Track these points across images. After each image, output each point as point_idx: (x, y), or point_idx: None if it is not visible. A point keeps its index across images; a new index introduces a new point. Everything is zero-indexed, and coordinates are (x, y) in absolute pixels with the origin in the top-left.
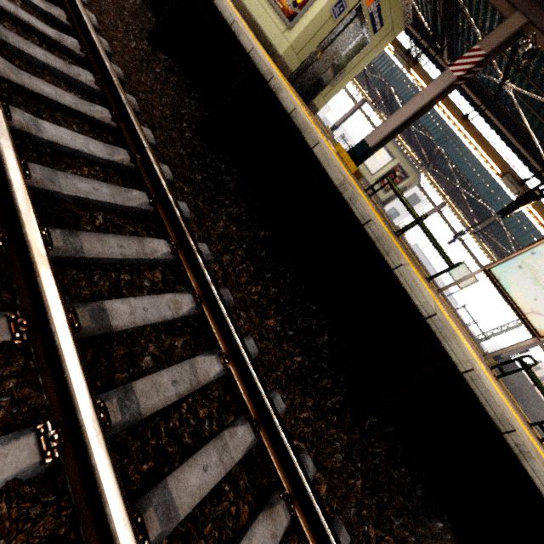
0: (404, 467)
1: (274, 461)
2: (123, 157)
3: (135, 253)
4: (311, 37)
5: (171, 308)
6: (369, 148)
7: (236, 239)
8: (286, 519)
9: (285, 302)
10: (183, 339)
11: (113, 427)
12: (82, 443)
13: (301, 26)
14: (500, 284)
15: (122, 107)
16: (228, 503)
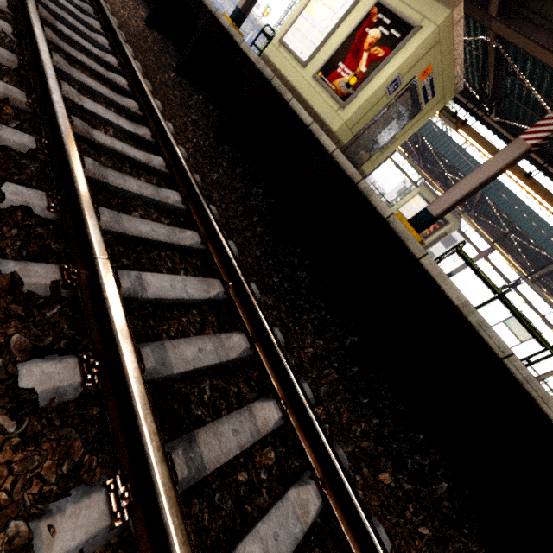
0: None
1: None
2: (218, 291)
3: (249, 435)
4: (365, 113)
5: (297, 514)
6: (433, 217)
7: (324, 354)
8: None
9: (389, 436)
10: None
11: None
12: None
13: (355, 105)
14: None
15: (210, 226)
16: None
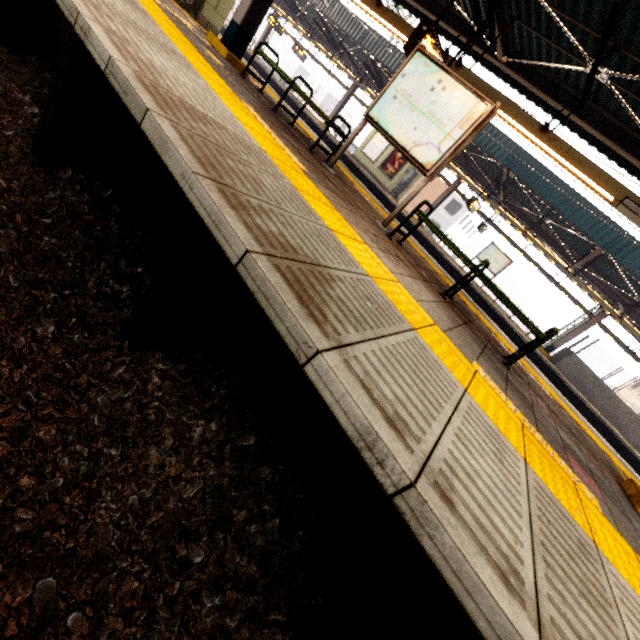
0: (114, 221)
1: None
2: None
3: None
4: None
5: None
6: (238, 26)
7: None
8: None
9: None
10: None
11: None
12: None
13: None
14: (380, 126)
15: None
16: None
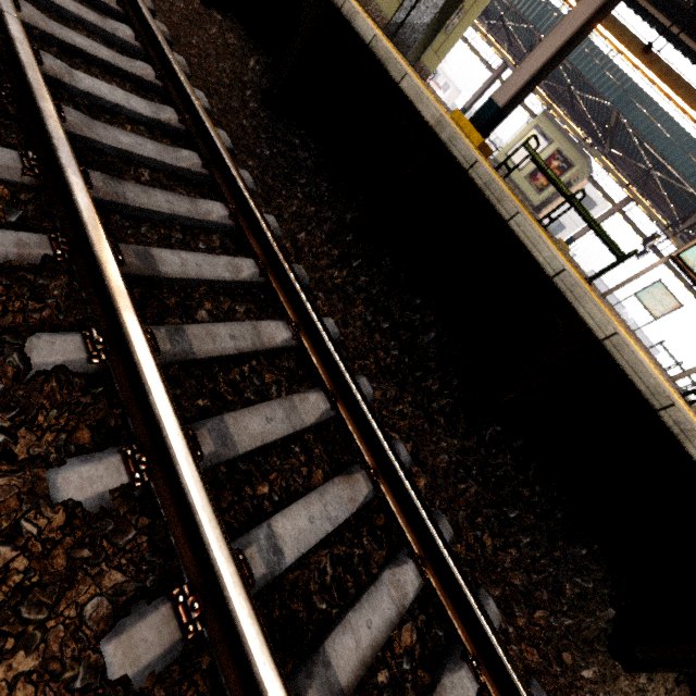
0: (538, 485)
1: (355, 434)
2: (170, 116)
3: (186, 212)
4: None
5: (229, 270)
6: (498, 108)
7: (315, 221)
8: (367, 488)
9: (378, 293)
10: (245, 306)
11: (162, 354)
12: (125, 342)
13: None
14: (694, 274)
15: (167, 63)
16: (298, 462)
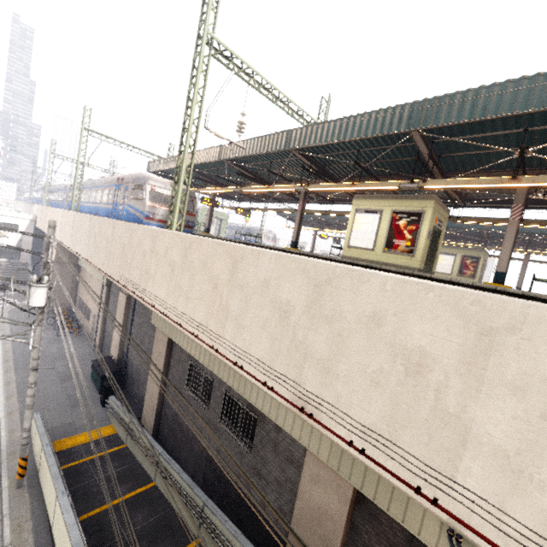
0: None
1: None
2: None
3: None
4: (424, 252)
5: None
6: (504, 273)
7: None
8: None
9: None
10: None
11: None
12: None
13: (419, 252)
14: None
15: None
16: None
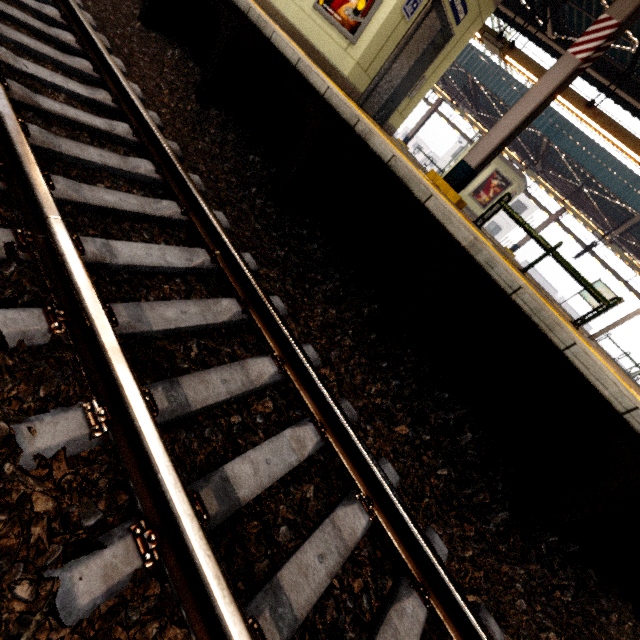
0: (603, 599)
1: (456, 639)
2: (203, 259)
3: (241, 385)
4: (380, 48)
5: (294, 448)
6: (471, 169)
7: (338, 324)
8: None
9: (410, 395)
10: (313, 485)
11: None
12: None
13: (367, 38)
14: None
15: (190, 195)
16: None
